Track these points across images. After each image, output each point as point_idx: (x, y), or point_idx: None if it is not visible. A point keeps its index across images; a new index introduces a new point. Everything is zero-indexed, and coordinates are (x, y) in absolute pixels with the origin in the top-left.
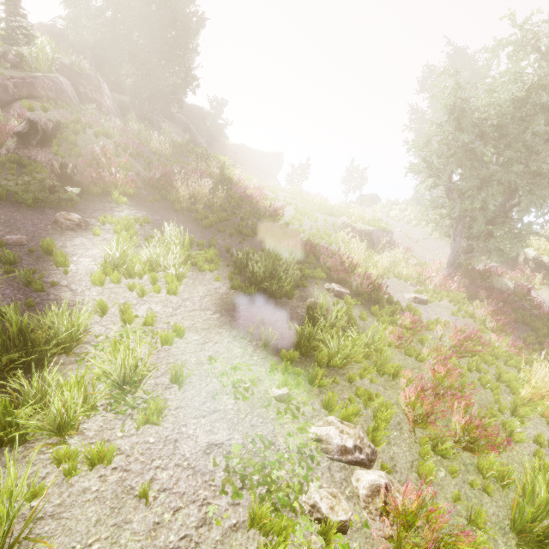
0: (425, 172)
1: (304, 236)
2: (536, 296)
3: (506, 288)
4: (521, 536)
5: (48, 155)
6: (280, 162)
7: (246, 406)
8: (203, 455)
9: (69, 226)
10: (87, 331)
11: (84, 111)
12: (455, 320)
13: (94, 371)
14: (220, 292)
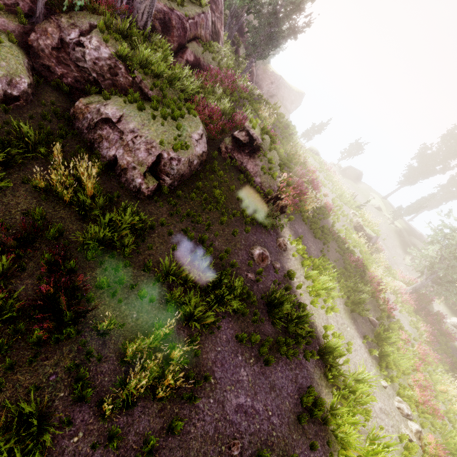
0: (438, 241)
1: (341, 235)
2: (435, 307)
3: (436, 316)
4: (443, 448)
5: (254, 167)
6: (299, 102)
7: (378, 389)
8: (380, 412)
9: (284, 249)
10: (326, 342)
11: (217, 53)
12: (410, 329)
13: (341, 369)
14: (342, 307)
